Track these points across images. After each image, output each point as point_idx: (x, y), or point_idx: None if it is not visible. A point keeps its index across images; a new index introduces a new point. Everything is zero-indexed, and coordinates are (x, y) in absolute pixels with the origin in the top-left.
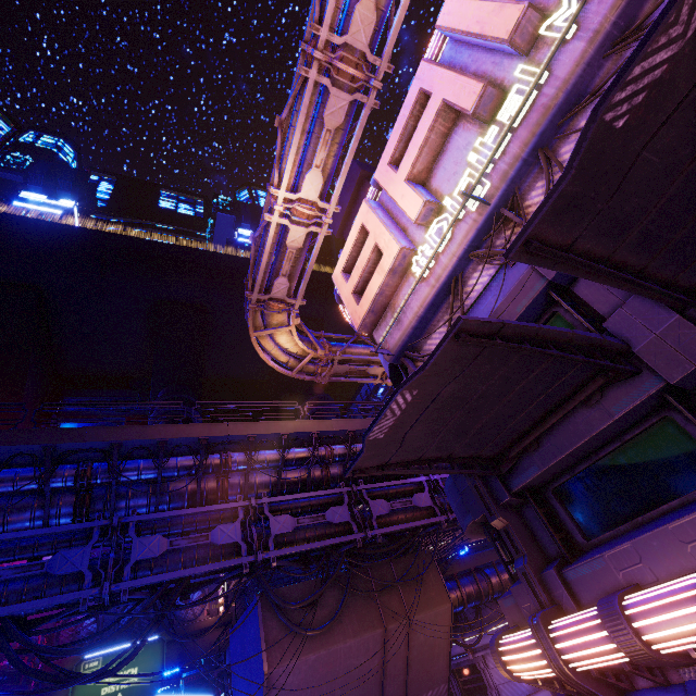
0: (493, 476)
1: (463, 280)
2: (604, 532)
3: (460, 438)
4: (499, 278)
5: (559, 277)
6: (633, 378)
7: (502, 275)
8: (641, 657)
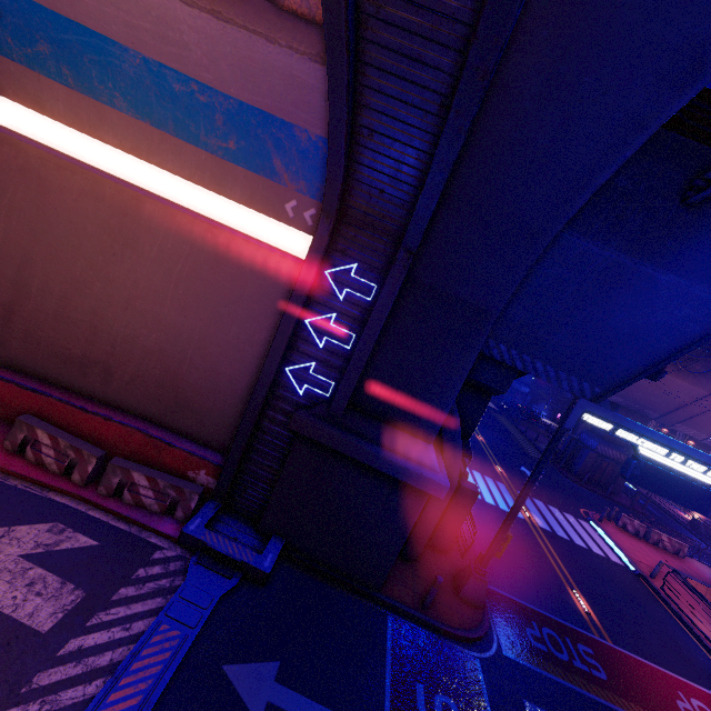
0: None
1: None
2: None
3: None
4: None
5: None
6: None
7: None
8: None
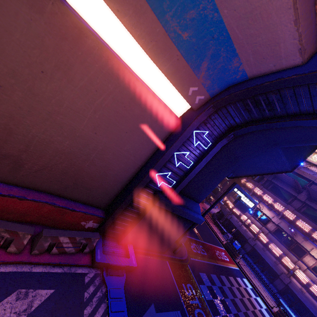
0: (272, 177)
1: (313, 165)
2: (271, 191)
3: (278, 175)
4: (314, 172)
5: (315, 183)
6: (296, 193)
7: (315, 173)
8: (261, 196)
